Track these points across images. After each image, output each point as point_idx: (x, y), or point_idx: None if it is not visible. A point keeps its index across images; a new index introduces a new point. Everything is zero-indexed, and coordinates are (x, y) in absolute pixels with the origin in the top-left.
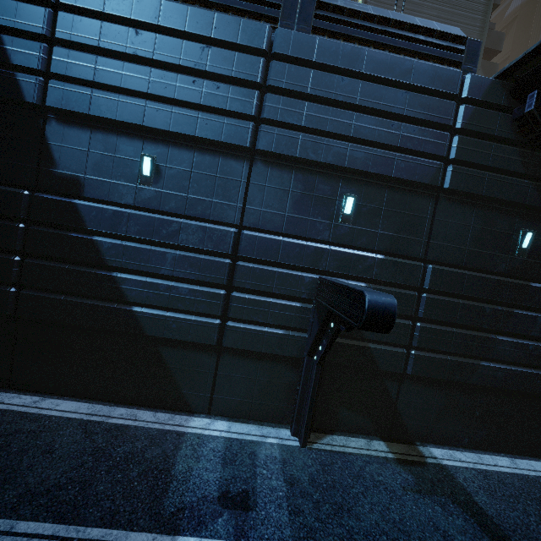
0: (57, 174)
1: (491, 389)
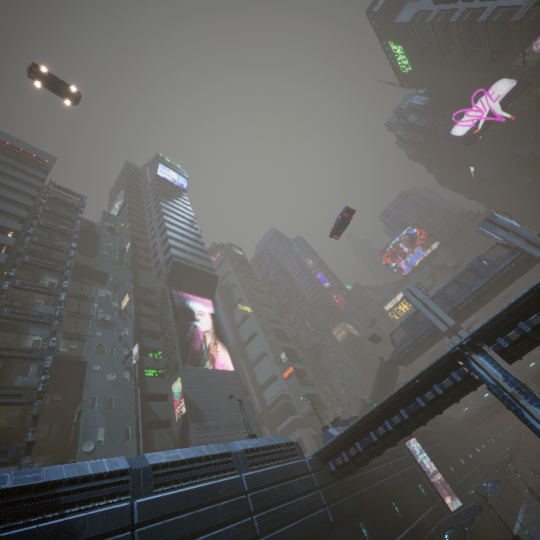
0: None
1: None
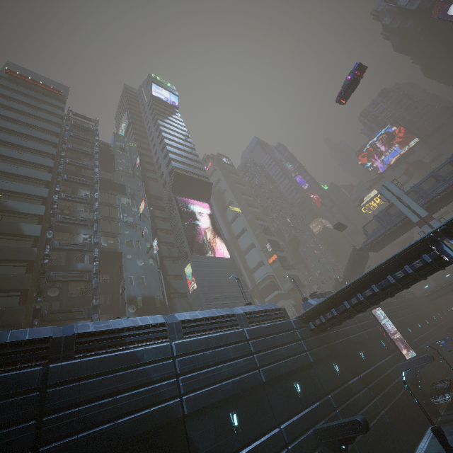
0: None
1: (376, 440)
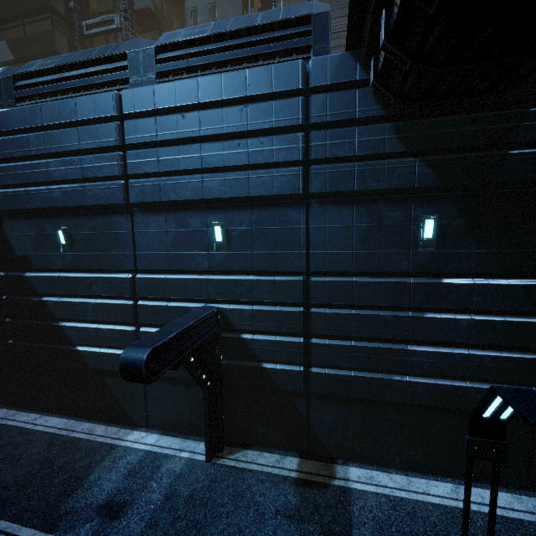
0: (16, 256)
1: (418, 405)
